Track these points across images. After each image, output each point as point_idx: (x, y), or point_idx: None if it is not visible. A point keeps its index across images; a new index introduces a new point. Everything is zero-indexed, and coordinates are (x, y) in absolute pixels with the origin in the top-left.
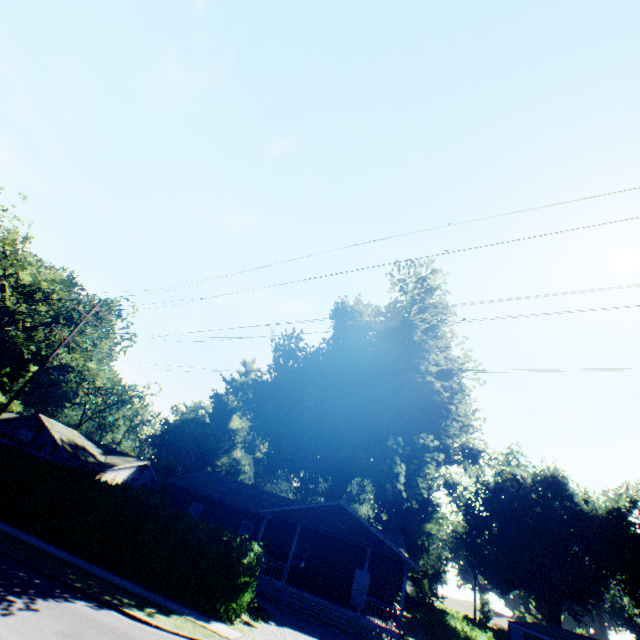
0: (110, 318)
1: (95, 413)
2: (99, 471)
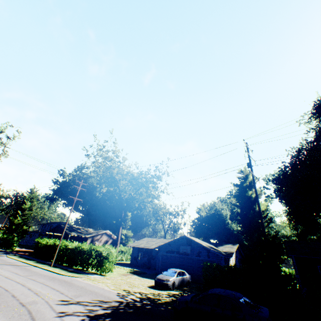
0: (159, 176)
1: (169, 226)
2: (228, 258)
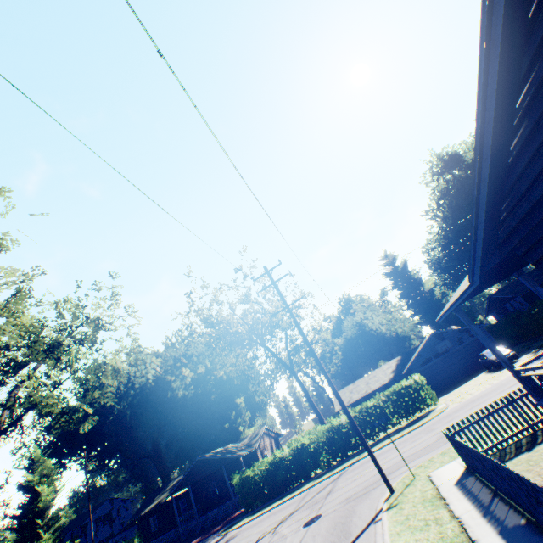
0: None
1: None
2: None
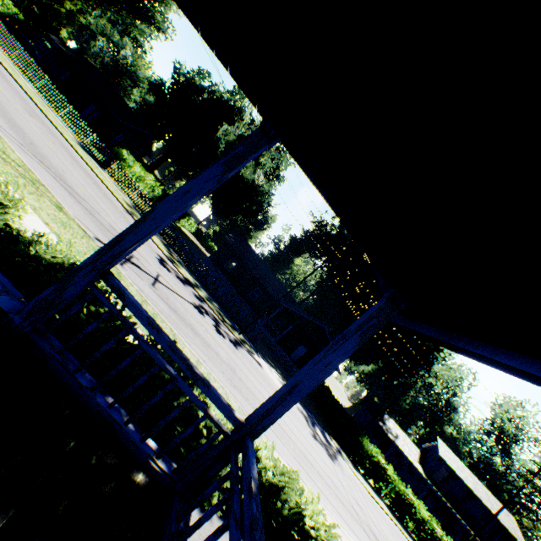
0: None
1: None
2: None
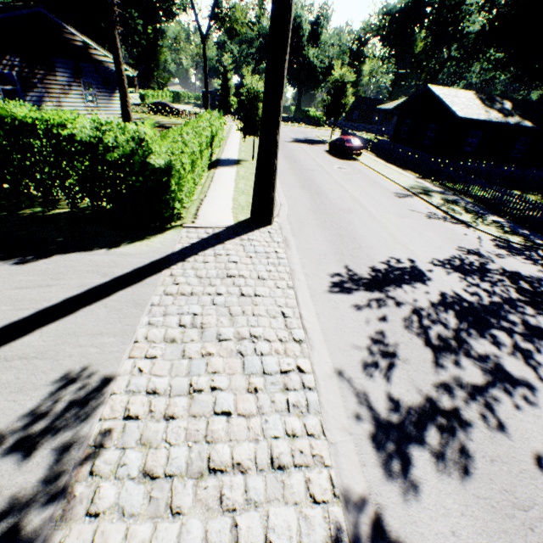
0: None
1: None
2: None
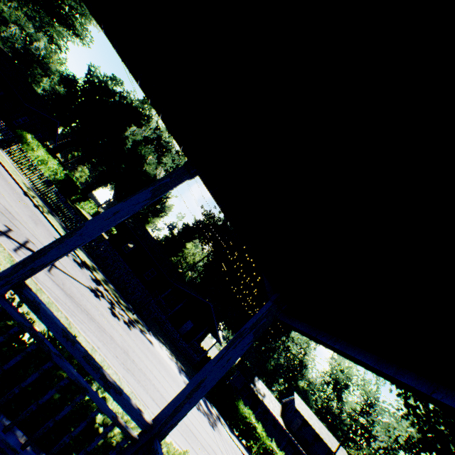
0: None
1: None
2: None
